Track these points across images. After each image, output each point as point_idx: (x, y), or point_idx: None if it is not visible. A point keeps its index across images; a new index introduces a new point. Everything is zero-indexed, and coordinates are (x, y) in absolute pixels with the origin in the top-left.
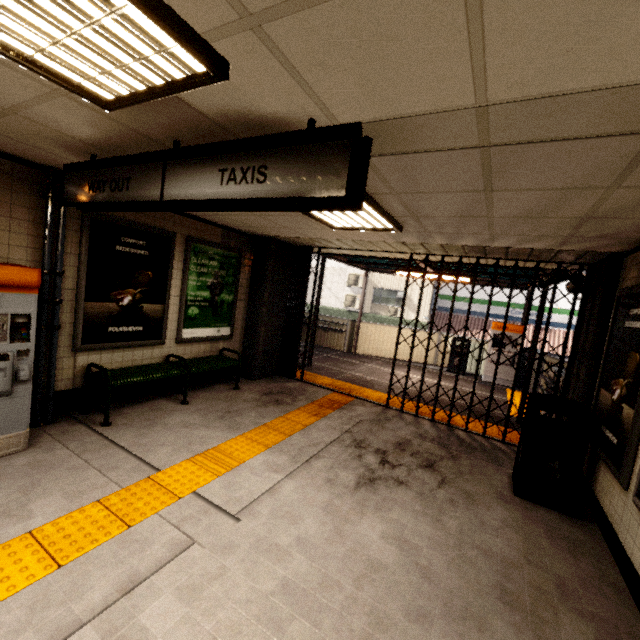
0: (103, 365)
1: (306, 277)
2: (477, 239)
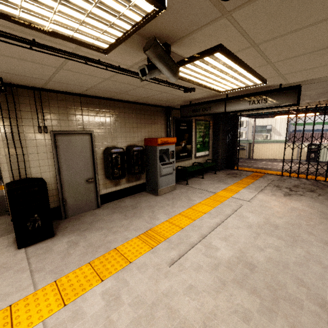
0: (179, 167)
1: (235, 126)
2: (327, 98)
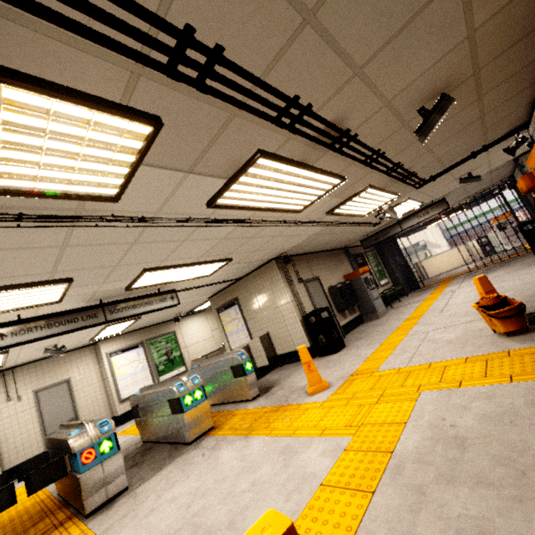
0: None
1: (398, 247)
2: (464, 197)
